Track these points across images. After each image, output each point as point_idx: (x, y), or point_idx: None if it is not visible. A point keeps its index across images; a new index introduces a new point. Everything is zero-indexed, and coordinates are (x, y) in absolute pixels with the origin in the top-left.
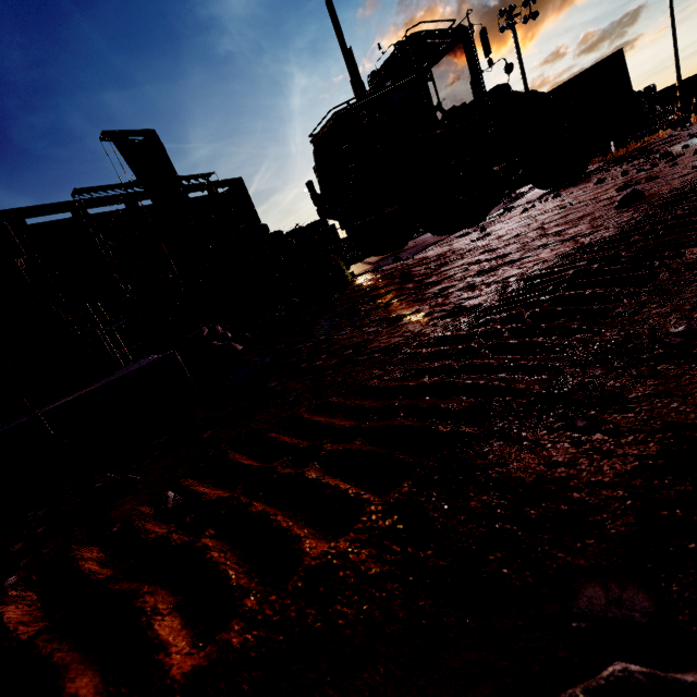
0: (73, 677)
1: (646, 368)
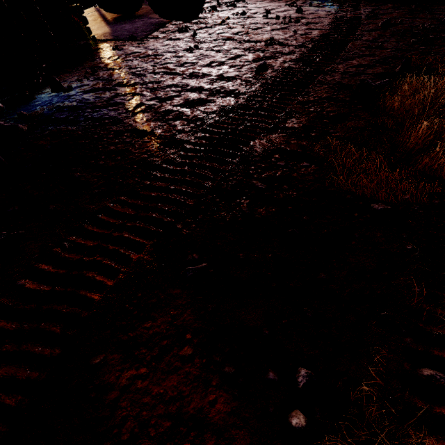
0: (79, 291)
1: (219, 199)
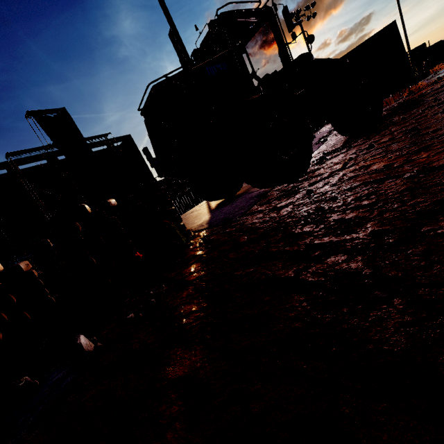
0: None
1: None
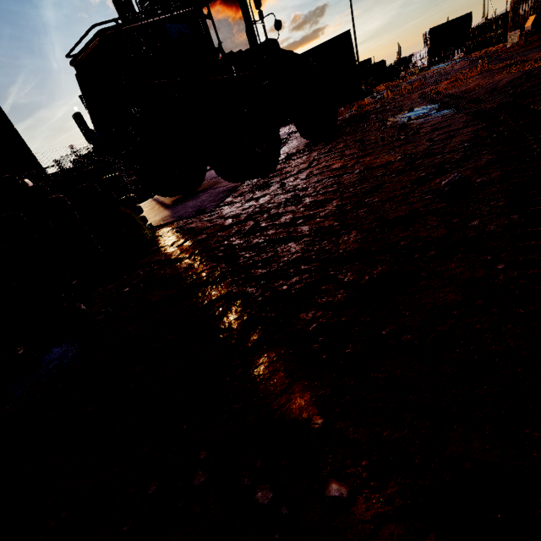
0: None
1: None
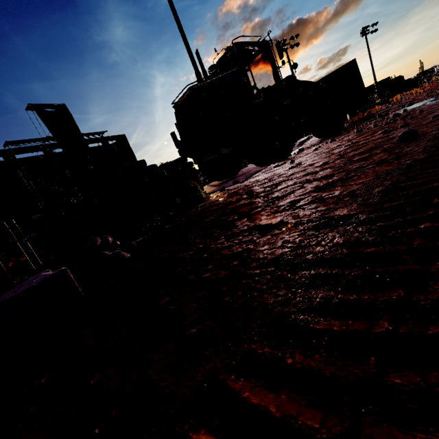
0: None
1: None
